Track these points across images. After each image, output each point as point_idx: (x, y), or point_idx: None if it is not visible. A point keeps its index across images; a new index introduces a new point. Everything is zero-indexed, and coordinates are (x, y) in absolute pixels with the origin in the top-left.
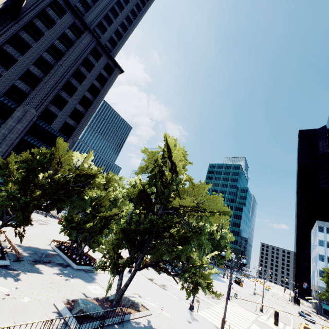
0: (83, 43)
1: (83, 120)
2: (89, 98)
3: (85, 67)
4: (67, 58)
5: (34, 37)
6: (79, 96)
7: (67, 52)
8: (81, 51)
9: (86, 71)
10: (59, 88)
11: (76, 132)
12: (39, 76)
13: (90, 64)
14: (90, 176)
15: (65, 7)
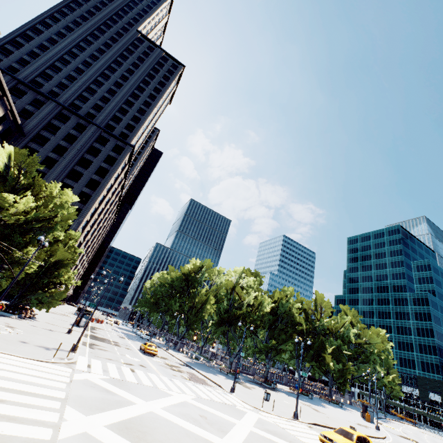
0: (87, 135)
1: (90, 200)
2: (97, 180)
3: (91, 154)
4: (71, 151)
5: (42, 144)
6: (86, 180)
7: (71, 147)
8: (86, 142)
9: (92, 157)
10: (64, 177)
11: (82, 213)
12: (45, 172)
13: (96, 150)
14: None
15: (69, 115)
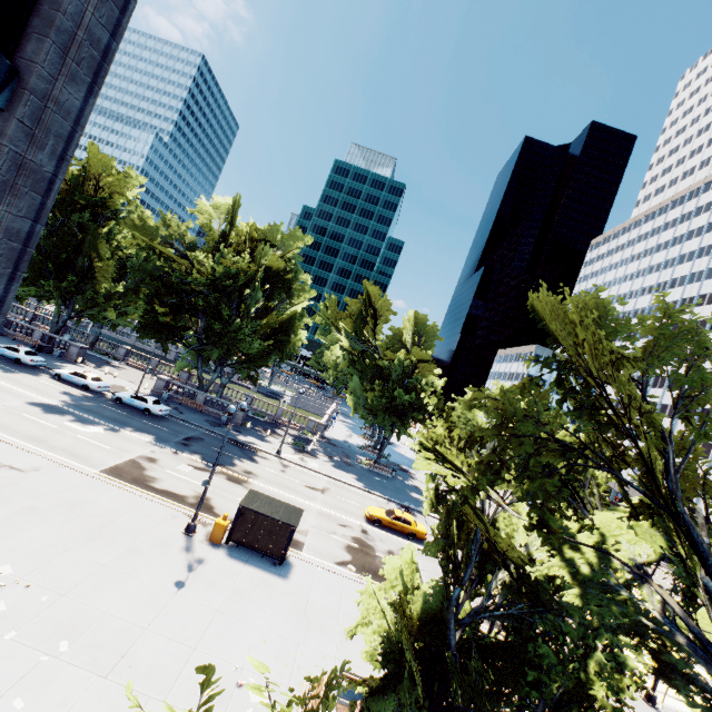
0: None
1: None
2: None
3: None
4: None
5: None
6: None
7: None
8: None
9: None
10: None
11: None
12: None
13: None
14: None
15: None
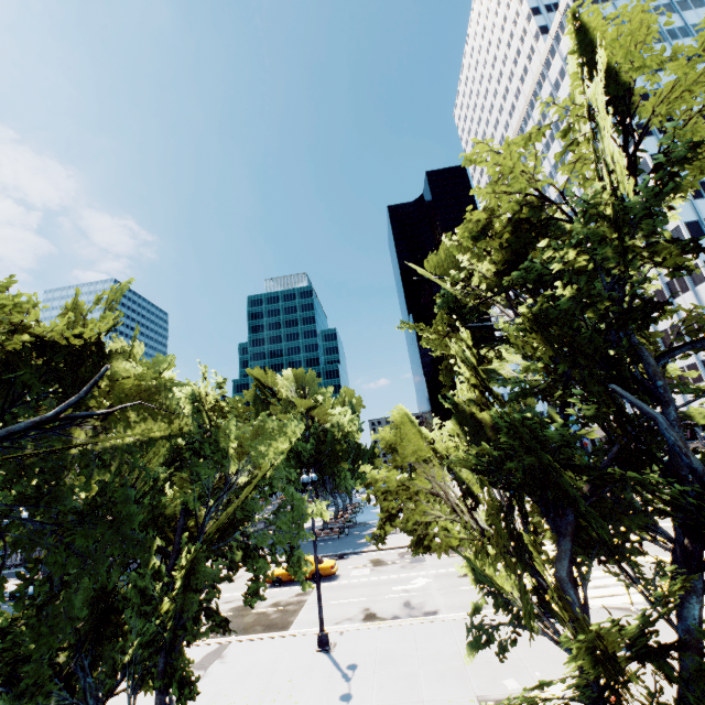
0: None
1: None
2: None
3: None
4: None
5: None
6: None
7: None
8: None
9: None
10: None
11: None
12: None
13: None
14: (74, 346)
15: None
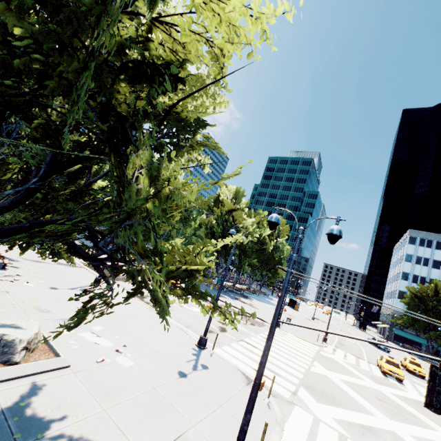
0: None
1: None
2: None
3: None
4: None
5: None
6: None
7: None
8: None
9: None
10: None
11: None
12: None
13: None
14: None
15: None
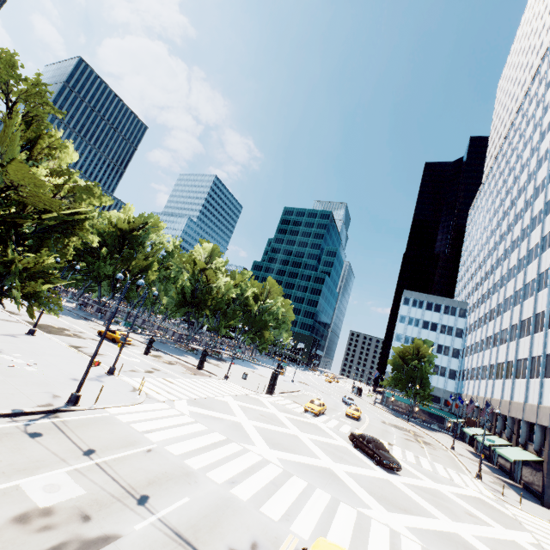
0: None
1: None
2: None
3: None
4: None
5: None
6: None
7: None
8: None
9: None
10: None
11: None
12: None
13: None
14: None
15: None
